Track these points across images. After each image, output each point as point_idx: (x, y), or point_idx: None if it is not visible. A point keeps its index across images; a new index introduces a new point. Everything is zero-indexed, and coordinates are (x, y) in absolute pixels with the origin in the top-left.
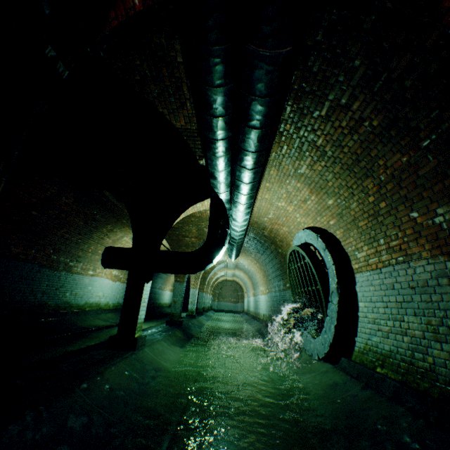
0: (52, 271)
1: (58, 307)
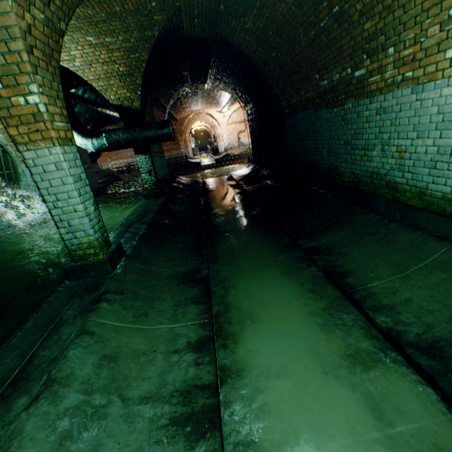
0: (330, 111)
1: (360, 182)
